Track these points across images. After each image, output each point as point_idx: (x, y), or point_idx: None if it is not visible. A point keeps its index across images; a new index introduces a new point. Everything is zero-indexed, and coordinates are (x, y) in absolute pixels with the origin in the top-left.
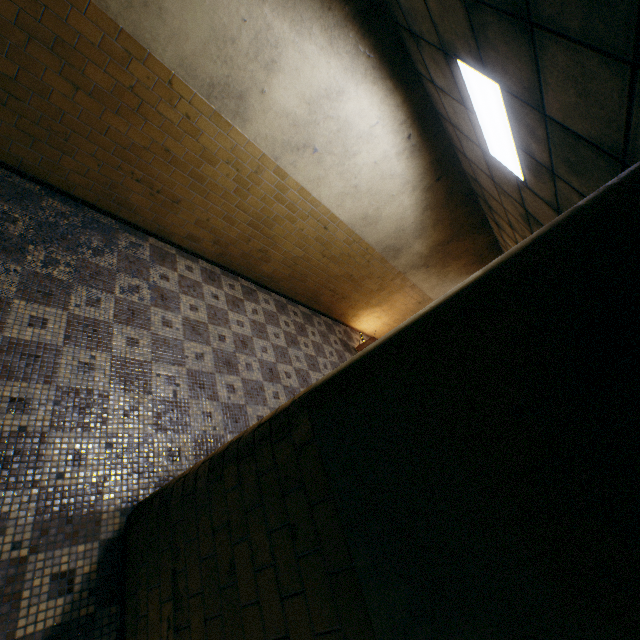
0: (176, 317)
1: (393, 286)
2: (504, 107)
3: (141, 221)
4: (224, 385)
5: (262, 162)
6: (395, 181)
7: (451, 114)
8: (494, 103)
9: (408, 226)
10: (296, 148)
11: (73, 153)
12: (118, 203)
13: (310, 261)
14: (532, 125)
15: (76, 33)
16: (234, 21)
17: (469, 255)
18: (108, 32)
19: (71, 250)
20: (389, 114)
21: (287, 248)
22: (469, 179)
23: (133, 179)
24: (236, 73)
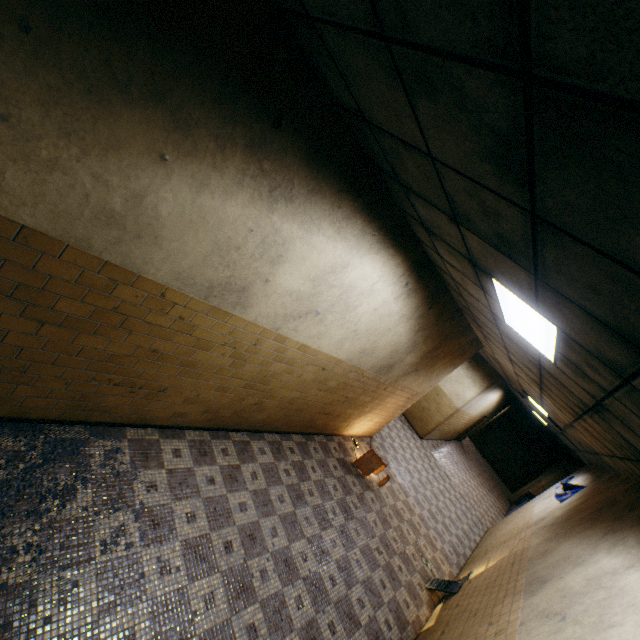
0: (173, 548)
1: (385, 393)
2: (556, 336)
3: (117, 417)
4: (244, 631)
5: (262, 335)
6: (392, 318)
7: (456, 277)
8: (538, 322)
9: (402, 346)
10: (298, 316)
11: (32, 380)
12: (88, 409)
13: (306, 397)
14: (597, 367)
15: (46, 275)
16: (240, 232)
17: (453, 352)
18: (89, 267)
19: (31, 515)
20: (390, 271)
21: (283, 394)
22: (457, 302)
23: (110, 384)
24: (239, 272)
